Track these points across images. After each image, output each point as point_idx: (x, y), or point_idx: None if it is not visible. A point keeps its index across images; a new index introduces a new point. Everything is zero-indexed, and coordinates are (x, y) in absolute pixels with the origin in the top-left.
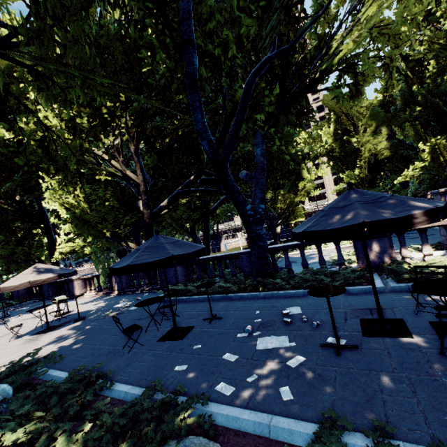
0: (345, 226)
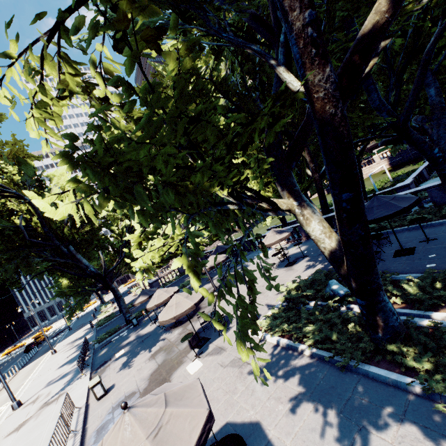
0: None
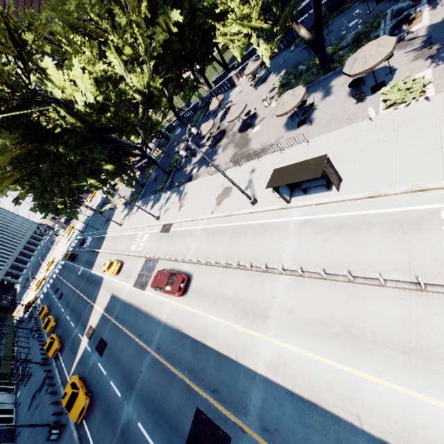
0: None
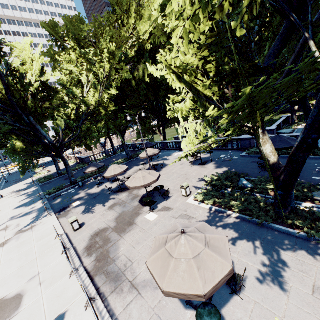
0: None
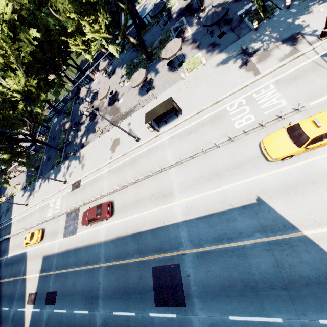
0: (157, 14)
